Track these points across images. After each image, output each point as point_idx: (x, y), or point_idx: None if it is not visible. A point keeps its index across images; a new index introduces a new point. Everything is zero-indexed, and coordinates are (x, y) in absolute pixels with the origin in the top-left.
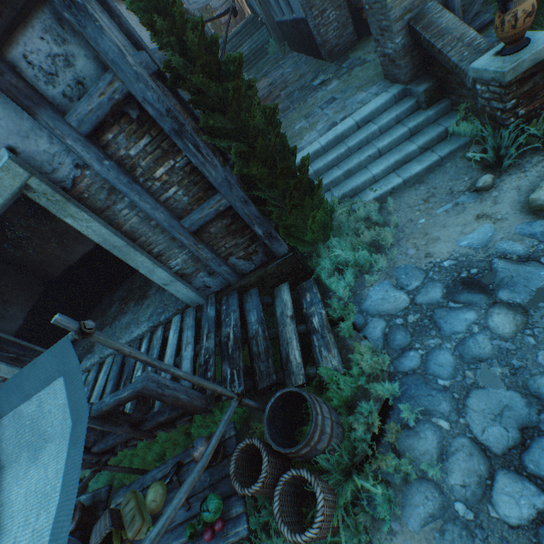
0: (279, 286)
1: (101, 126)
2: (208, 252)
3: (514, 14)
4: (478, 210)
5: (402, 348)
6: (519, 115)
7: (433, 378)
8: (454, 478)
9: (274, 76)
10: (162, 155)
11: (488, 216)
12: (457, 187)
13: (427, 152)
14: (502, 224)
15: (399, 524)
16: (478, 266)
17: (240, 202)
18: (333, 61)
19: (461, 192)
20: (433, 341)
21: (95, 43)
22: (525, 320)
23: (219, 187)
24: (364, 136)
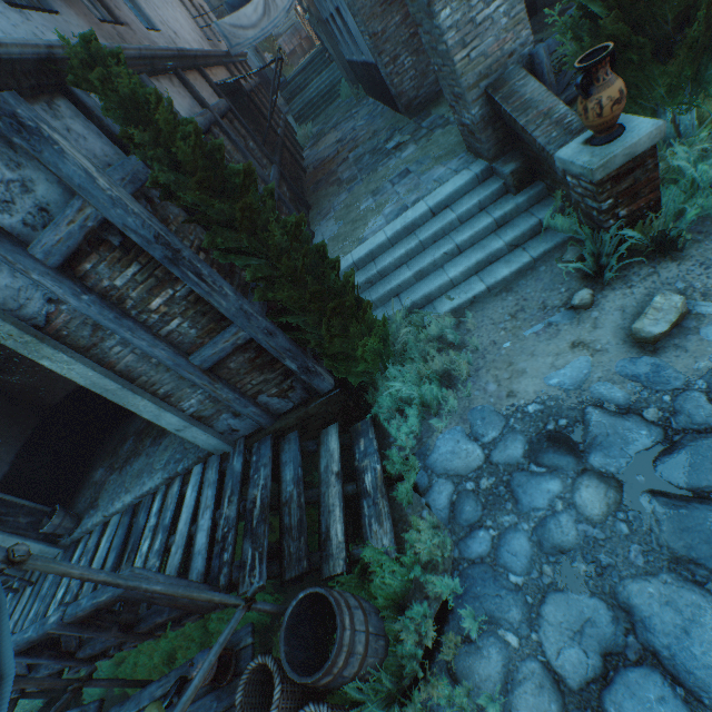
0: (326, 427)
1: (75, 255)
2: (229, 391)
3: (598, 101)
4: (574, 335)
5: (471, 524)
6: (621, 216)
7: (504, 572)
8: None
9: (344, 130)
10: (157, 284)
11: (585, 344)
12: (552, 300)
13: (518, 250)
14: (602, 358)
15: None
16: (568, 416)
17: (264, 334)
18: (412, 117)
19: (556, 308)
20: (507, 518)
21: (56, 168)
22: (619, 499)
23: (234, 318)
24: (439, 227)
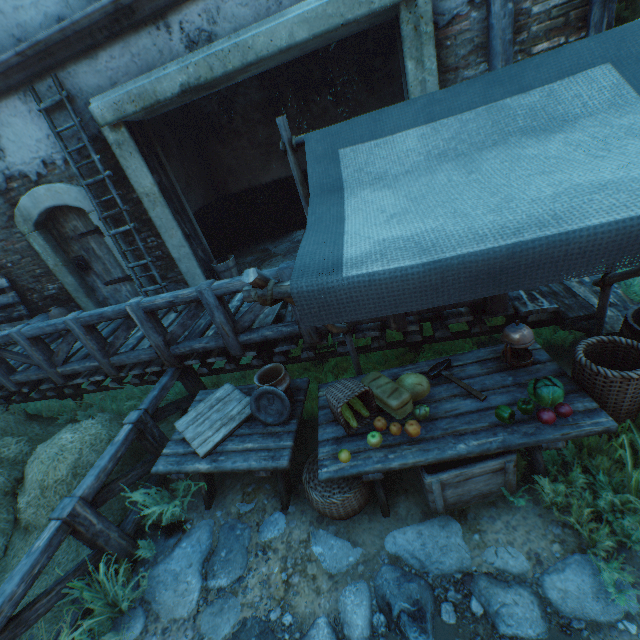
0: None
1: None
2: None
3: None
4: None
5: None
6: None
7: None
8: None
9: None
10: (559, 28)
11: None
12: None
13: None
14: None
15: None
16: None
17: None
18: None
19: None
20: None
21: None
22: None
23: None
24: None
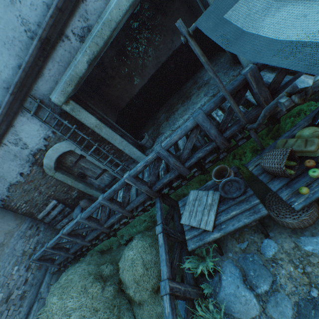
0: None
1: None
2: None
3: None
4: None
5: None
6: None
7: None
8: None
9: None
10: None
11: None
12: None
13: None
14: None
15: None
16: None
17: None
18: None
19: None
20: None
21: None
22: None
23: None
24: None
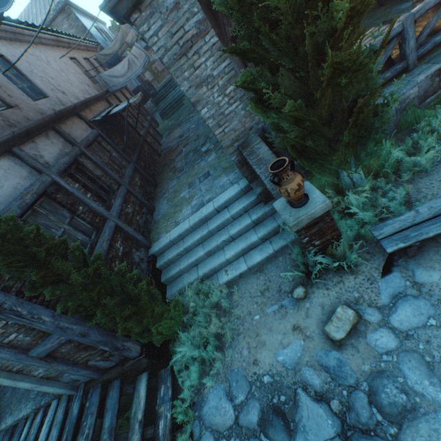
0: (141, 374)
1: None
2: (63, 366)
3: (286, 189)
4: (295, 319)
5: None
6: (316, 244)
7: None
8: None
9: (184, 129)
10: None
11: (301, 329)
12: (284, 286)
13: (267, 242)
14: (309, 344)
15: None
16: (286, 393)
17: (79, 336)
18: None
19: (287, 293)
20: None
21: None
22: None
23: (54, 332)
24: (220, 222)
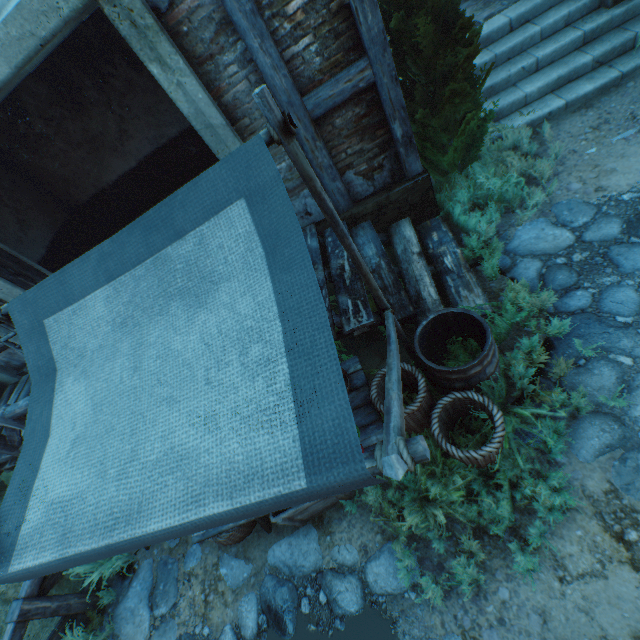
0: (396, 222)
1: None
2: (326, 155)
3: None
4: None
5: (565, 288)
6: None
7: (610, 316)
8: (638, 411)
9: None
10: None
11: None
12: None
13: (603, 68)
14: None
15: (565, 457)
16: None
17: (389, 78)
18: None
19: None
20: (608, 279)
21: None
22: None
23: (370, 45)
24: (519, 40)
